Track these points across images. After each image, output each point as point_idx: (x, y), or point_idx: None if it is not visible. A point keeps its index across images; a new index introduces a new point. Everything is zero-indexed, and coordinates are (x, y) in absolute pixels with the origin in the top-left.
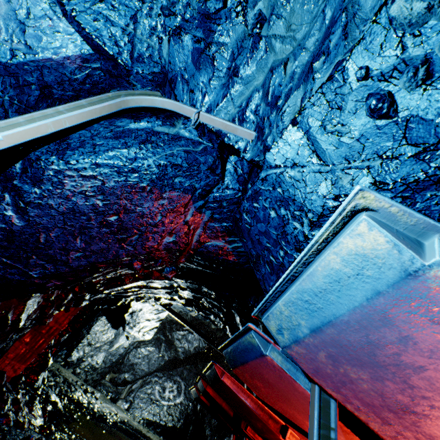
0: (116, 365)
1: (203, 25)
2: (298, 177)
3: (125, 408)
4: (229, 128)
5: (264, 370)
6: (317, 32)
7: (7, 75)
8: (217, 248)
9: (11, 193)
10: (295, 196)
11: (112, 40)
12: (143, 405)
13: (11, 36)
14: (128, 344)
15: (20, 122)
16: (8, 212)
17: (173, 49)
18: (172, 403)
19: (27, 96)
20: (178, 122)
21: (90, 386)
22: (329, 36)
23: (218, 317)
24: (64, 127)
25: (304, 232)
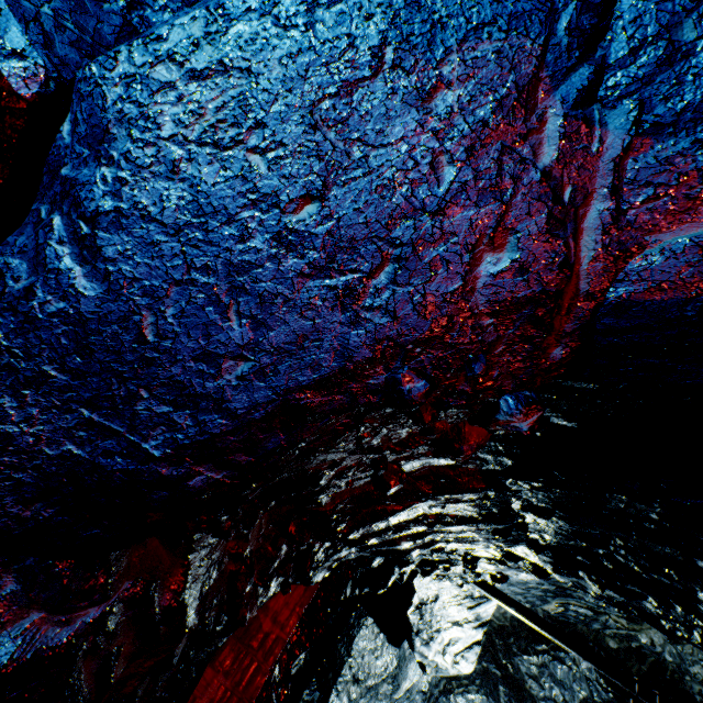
0: None
1: None
2: None
3: None
4: None
5: None
6: None
7: None
8: (695, 256)
9: (63, 209)
10: None
11: None
12: None
13: None
14: (426, 682)
15: None
16: (65, 262)
17: None
18: None
19: (96, 22)
20: None
21: None
22: None
23: (676, 603)
24: None
25: None
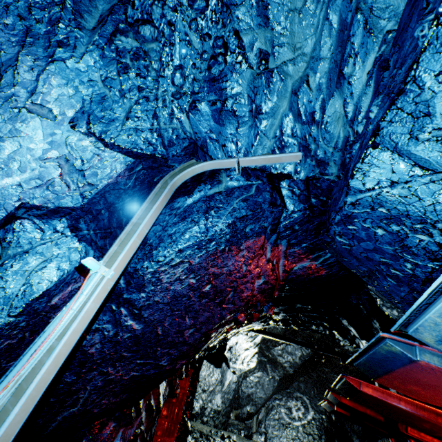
0: (234, 401)
1: (213, 88)
2: (403, 193)
3: (262, 441)
4: (272, 160)
5: (419, 375)
6: (328, 39)
7: (85, 214)
8: (305, 269)
9: (124, 306)
10: (408, 211)
11: (146, 143)
12: (278, 433)
13: (77, 184)
14: (236, 377)
15: (116, 250)
16: (128, 322)
17: (194, 121)
18: (305, 422)
19: (102, 221)
20: (221, 177)
21: (221, 429)
22: (349, 40)
23: (320, 325)
24: (145, 234)
25: (437, 242)
